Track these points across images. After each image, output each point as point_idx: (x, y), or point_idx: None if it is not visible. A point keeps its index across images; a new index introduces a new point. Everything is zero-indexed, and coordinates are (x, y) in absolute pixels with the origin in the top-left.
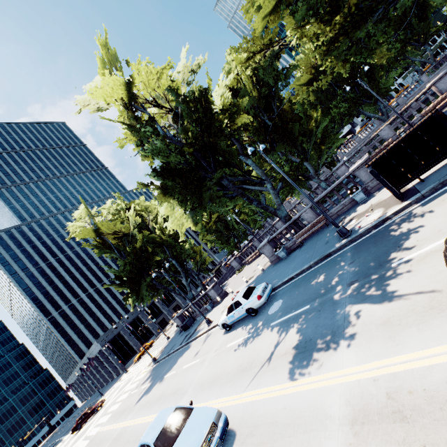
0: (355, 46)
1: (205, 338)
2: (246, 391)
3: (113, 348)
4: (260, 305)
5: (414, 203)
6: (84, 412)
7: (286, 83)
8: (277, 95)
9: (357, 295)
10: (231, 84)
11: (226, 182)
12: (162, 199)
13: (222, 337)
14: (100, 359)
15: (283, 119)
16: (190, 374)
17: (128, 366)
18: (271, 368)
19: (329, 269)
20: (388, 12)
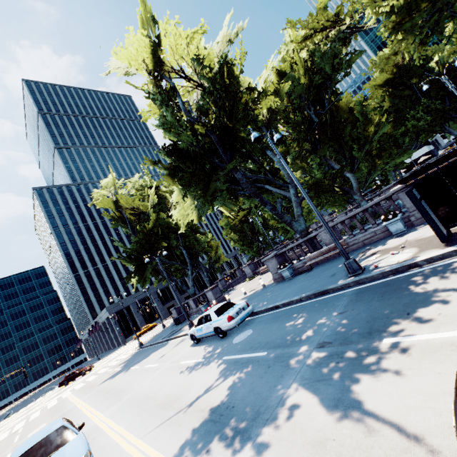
0: (439, 14)
1: (179, 342)
2: (143, 439)
3: (120, 319)
4: (229, 328)
5: None
6: (73, 371)
7: (346, 73)
8: (333, 86)
9: (316, 368)
10: (281, 67)
11: (240, 176)
12: (170, 181)
13: (187, 349)
14: (107, 325)
15: (335, 118)
16: (140, 378)
17: (129, 340)
18: (179, 422)
19: (315, 311)
20: None
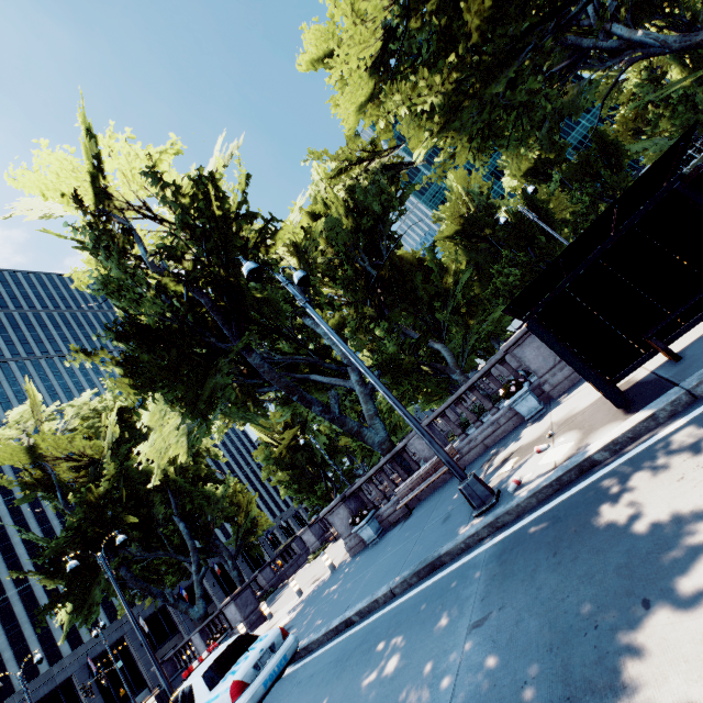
0: (491, 106)
1: None
2: None
3: None
4: None
5: (667, 417)
6: None
7: (401, 211)
8: (388, 229)
9: None
10: (312, 209)
11: (257, 361)
12: (126, 388)
13: None
14: None
15: (401, 271)
16: None
17: None
18: None
19: (421, 624)
20: (548, 58)
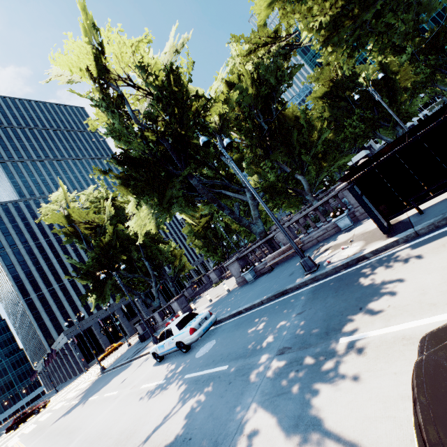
0: (360, 30)
1: (143, 361)
2: None
3: (80, 342)
4: (192, 341)
5: (403, 242)
6: (23, 411)
7: (289, 84)
8: (278, 97)
9: (276, 379)
10: (229, 79)
11: (195, 182)
12: (123, 191)
13: (149, 369)
14: (66, 352)
15: (283, 125)
16: (97, 411)
17: (92, 364)
18: None
19: (275, 313)
20: None
